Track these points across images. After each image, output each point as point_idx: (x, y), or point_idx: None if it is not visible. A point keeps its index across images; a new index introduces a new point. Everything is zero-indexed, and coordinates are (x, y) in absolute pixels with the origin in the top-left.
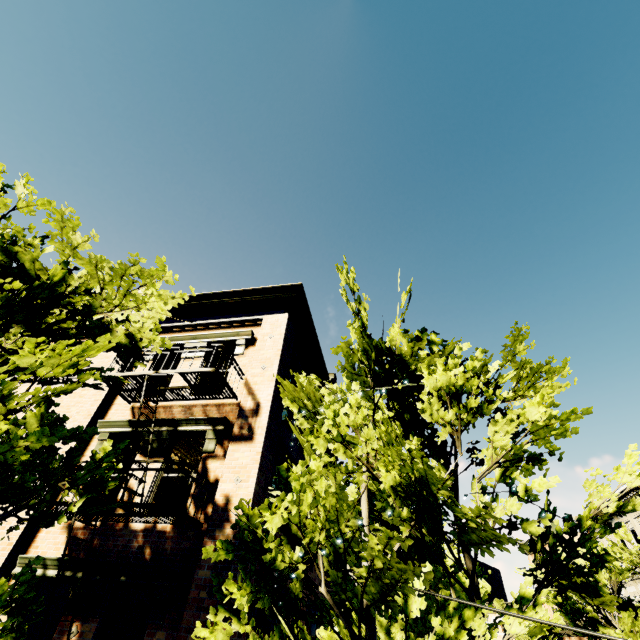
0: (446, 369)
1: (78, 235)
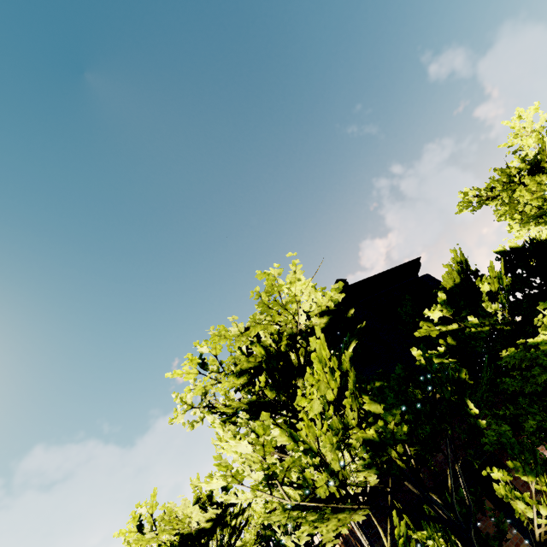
0: (220, 440)
1: (146, 535)
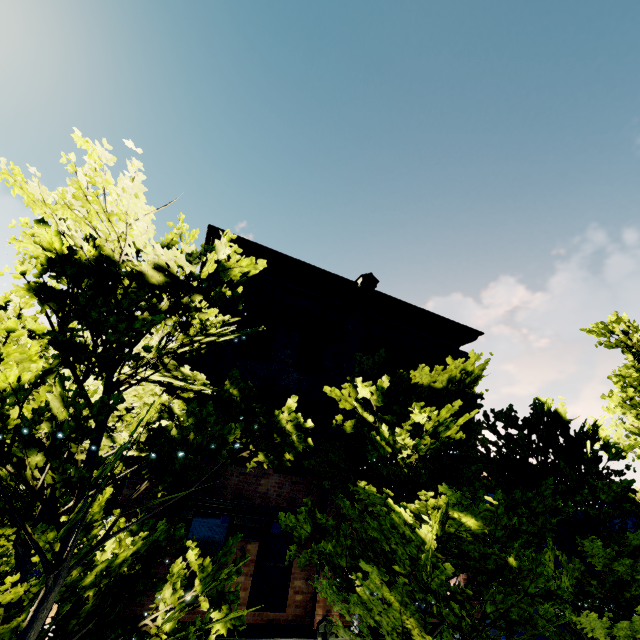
0: None
1: None
